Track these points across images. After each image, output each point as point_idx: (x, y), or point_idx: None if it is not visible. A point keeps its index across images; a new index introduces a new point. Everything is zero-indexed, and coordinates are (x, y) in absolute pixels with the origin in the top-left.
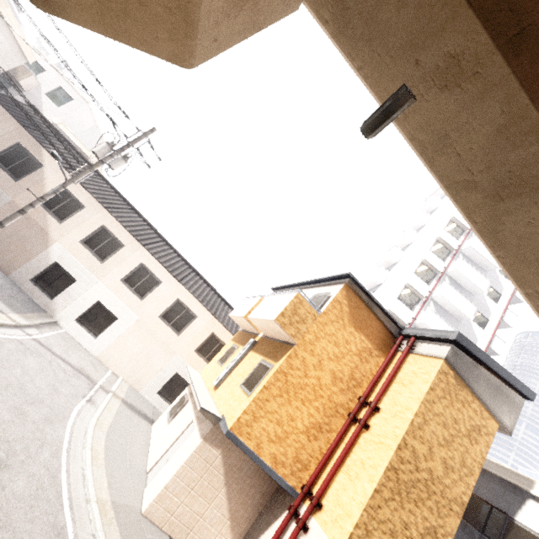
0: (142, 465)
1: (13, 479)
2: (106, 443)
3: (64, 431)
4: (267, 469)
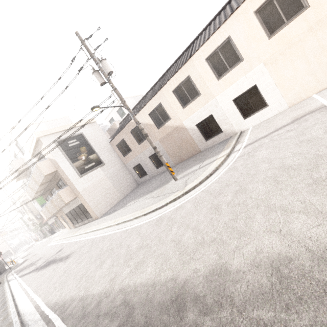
0: None
1: None
2: None
3: None
4: None
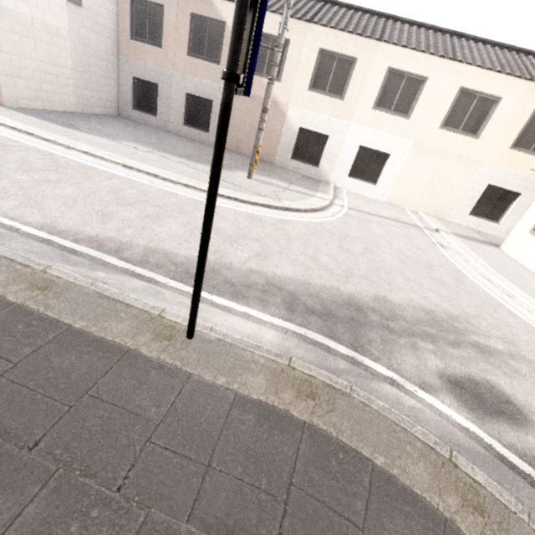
0: None
1: (534, 356)
2: (513, 284)
3: (477, 286)
4: None
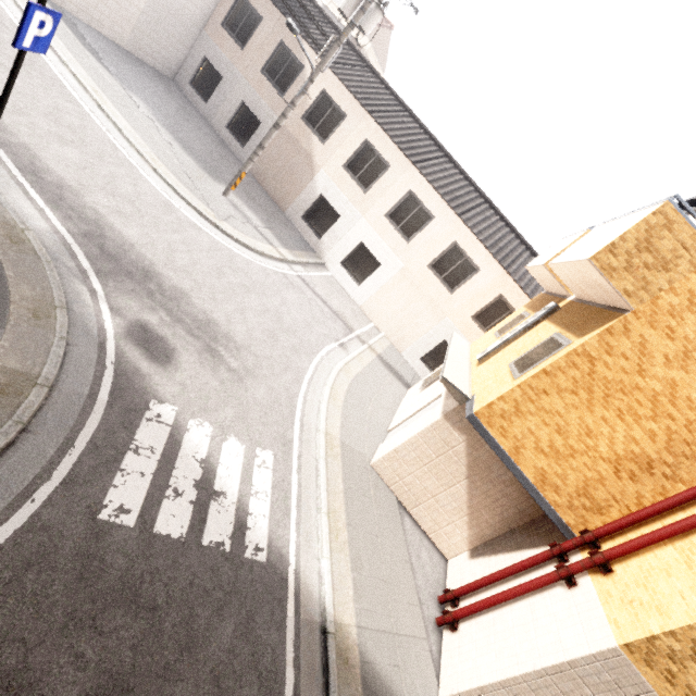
0: (384, 423)
1: (256, 387)
2: (349, 389)
3: (309, 365)
4: (526, 484)
